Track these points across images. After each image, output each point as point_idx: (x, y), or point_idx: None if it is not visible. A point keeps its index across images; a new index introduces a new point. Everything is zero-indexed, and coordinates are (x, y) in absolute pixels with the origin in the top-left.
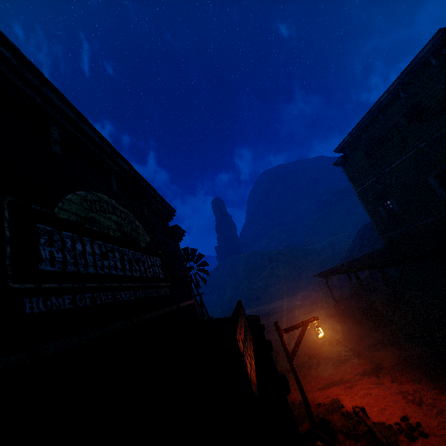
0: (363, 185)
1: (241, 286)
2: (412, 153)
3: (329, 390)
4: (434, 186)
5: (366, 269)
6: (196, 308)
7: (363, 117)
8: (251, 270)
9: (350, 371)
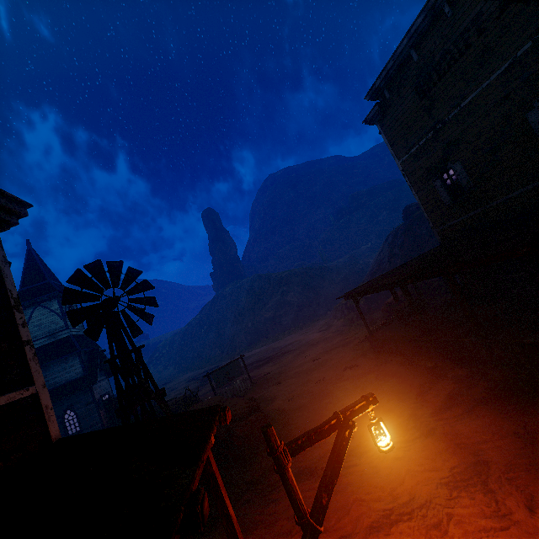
0: (410, 150)
1: (244, 320)
2: (501, 71)
3: (393, 536)
4: (538, 126)
5: (428, 277)
6: (45, 408)
7: (417, 17)
8: (256, 298)
9: (425, 474)
